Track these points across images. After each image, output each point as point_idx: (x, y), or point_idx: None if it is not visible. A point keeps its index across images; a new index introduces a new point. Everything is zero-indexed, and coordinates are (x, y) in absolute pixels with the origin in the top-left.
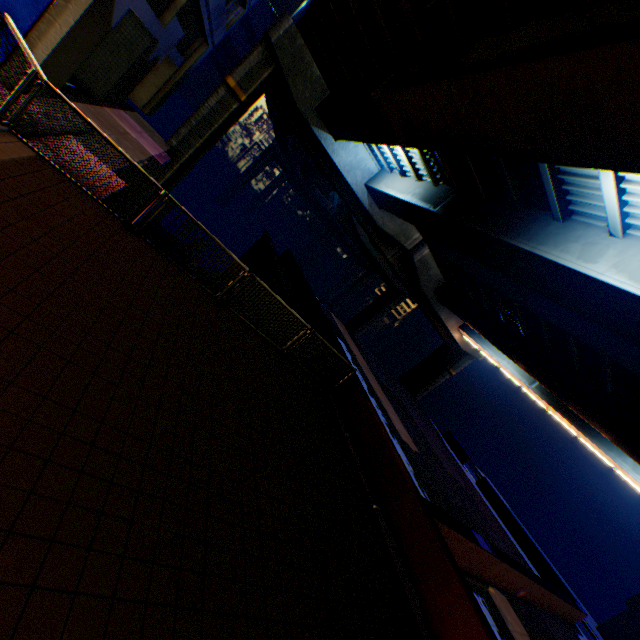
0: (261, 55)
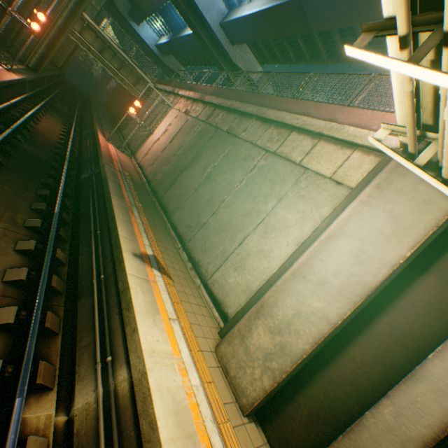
0: None
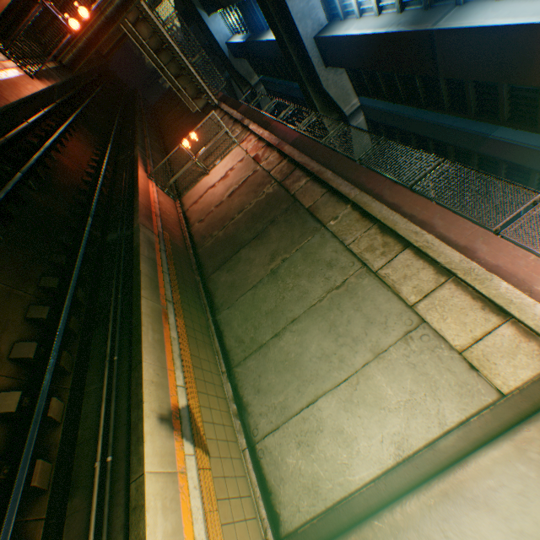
0: None
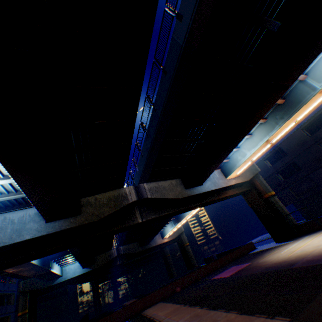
0: (22, 296)
